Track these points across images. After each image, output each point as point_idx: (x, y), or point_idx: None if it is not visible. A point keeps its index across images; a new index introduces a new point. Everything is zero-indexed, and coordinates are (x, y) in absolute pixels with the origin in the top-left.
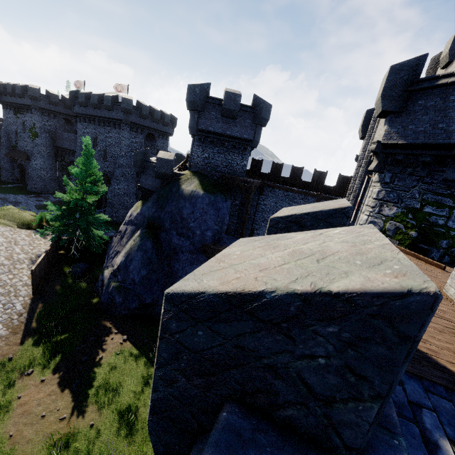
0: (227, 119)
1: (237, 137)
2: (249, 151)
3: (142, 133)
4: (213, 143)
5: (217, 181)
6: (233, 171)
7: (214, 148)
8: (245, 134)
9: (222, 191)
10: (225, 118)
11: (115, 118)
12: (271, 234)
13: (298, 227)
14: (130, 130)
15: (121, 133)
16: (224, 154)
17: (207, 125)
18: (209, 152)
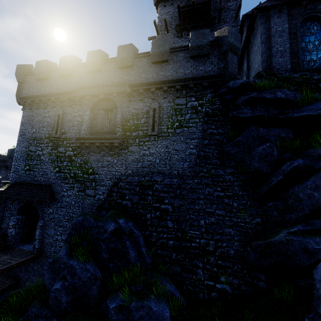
0: None
1: None
2: None
3: None
4: None
5: None
6: None
7: None
8: None
9: None
10: None
11: None
12: None
13: None
14: (6, 169)
15: (0, 171)
16: None
17: None
18: None
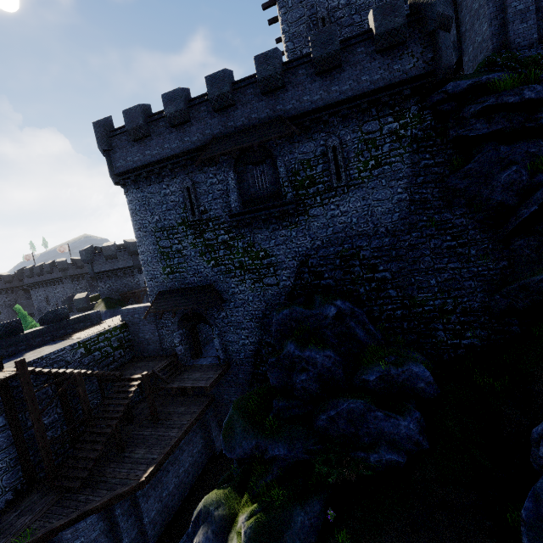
0: (112, 260)
1: (122, 268)
2: (137, 272)
3: (84, 279)
4: (110, 277)
5: (118, 299)
6: (131, 288)
7: (112, 279)
8: (127, 263)
9: (121, 304)
10: (110, 260)
11: (57, 277)
12: (40, 323)
13: (43, 319)
14: (72, 281)
15: (65, 286)
16: (120, 280)
17: (100, 268)
18: (109, 283)
